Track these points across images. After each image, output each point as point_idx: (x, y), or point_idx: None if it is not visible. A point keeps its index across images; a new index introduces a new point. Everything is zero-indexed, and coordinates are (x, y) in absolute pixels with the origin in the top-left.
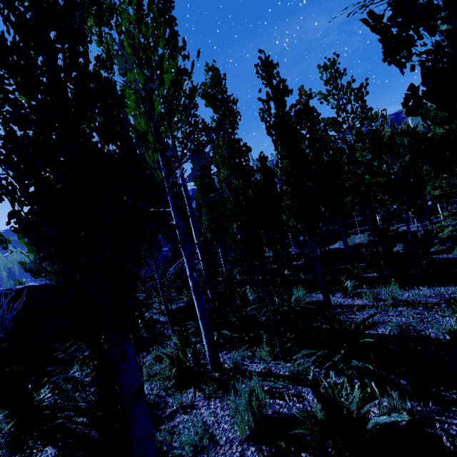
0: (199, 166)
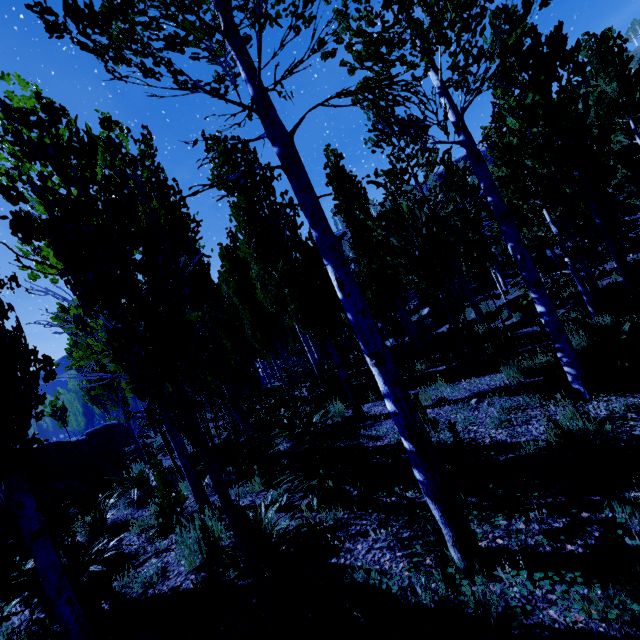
0: (229, 263)
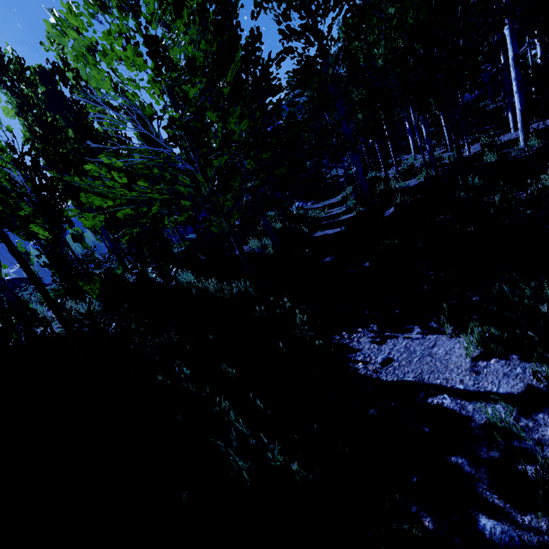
0: None
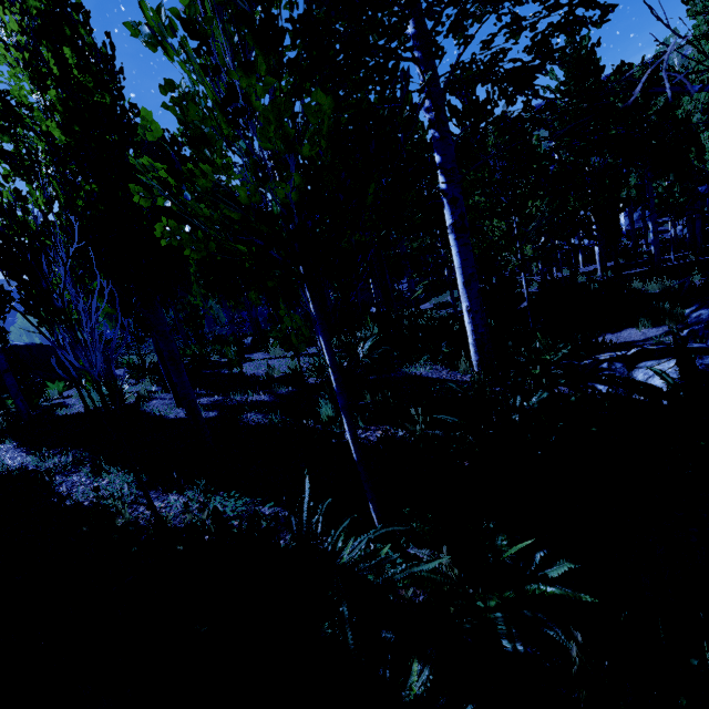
0: None
